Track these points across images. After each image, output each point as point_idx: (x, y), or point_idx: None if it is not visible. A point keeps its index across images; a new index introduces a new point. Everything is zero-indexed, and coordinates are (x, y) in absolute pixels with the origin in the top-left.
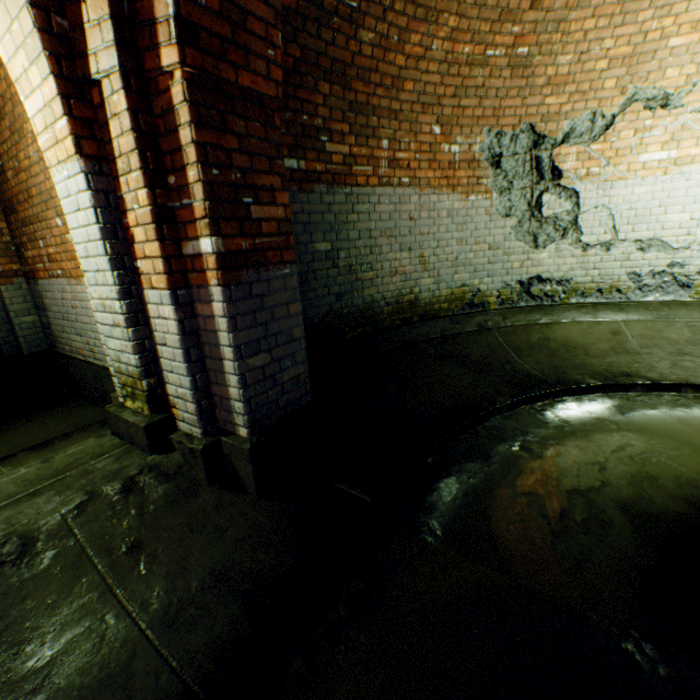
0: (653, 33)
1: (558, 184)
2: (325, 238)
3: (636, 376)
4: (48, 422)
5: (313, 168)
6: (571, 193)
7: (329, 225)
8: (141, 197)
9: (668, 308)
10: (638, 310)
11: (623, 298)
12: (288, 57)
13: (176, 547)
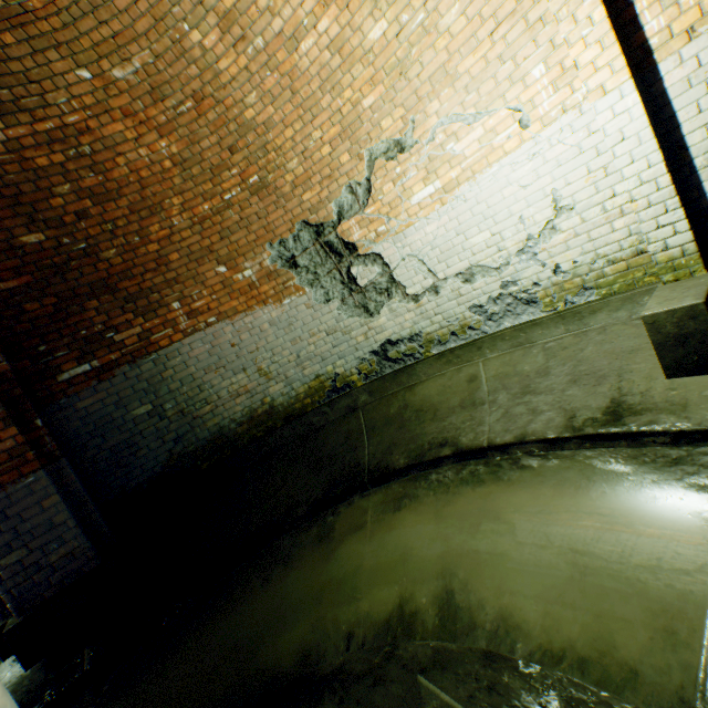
0: (345, 107)
1: (358, 254)
2: (143, 402)
3: (449, 445)
4: None
5: (108, 360)
6: (373, 256)
7: (144, 391)
8: None
9: (524, 332)
10: (495, 343)
11: (480, 333)
12: (47, 307)
13: None
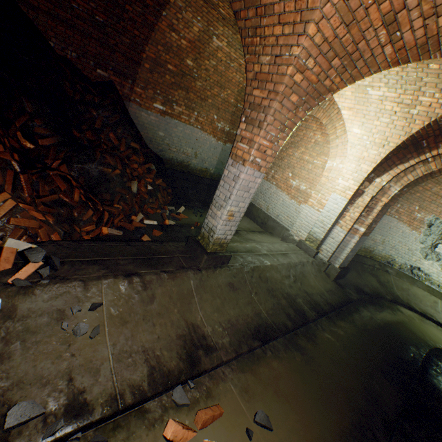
0: None
1: None
2: None
3: (433, 317)
4: (246, 222)
5: None
6: None
7: None
8: (355, 214)
9: None
10: None
11: None
12: None
13: (321, 280)
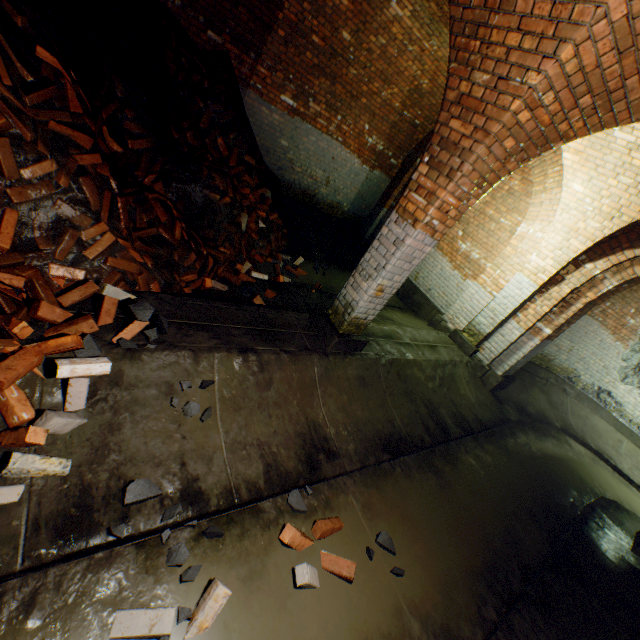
0: None
1: None
2: None
3: (610, 458)
4: None
5: None
6: None
7: None
8: (544, 308)
9: None
10: (637, 440)
11: (636, 431)
12: None
13: (474, 389)
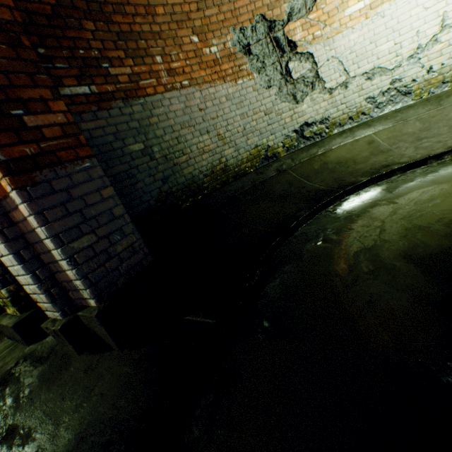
0: None
1: (296, 52)
2: (136, 141)
3: (392, 165)
4: None
5: (105, 90)
6: (307, 55)
7: (136, 130)
8: None
9: (401, 113)
10: (380, 122)
11: (368, 117)
12: (44, 5)
13: (48, 420)
